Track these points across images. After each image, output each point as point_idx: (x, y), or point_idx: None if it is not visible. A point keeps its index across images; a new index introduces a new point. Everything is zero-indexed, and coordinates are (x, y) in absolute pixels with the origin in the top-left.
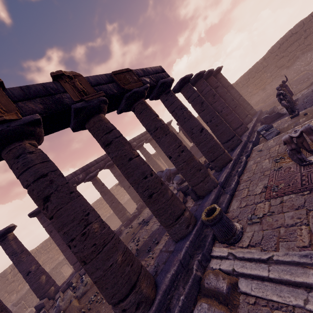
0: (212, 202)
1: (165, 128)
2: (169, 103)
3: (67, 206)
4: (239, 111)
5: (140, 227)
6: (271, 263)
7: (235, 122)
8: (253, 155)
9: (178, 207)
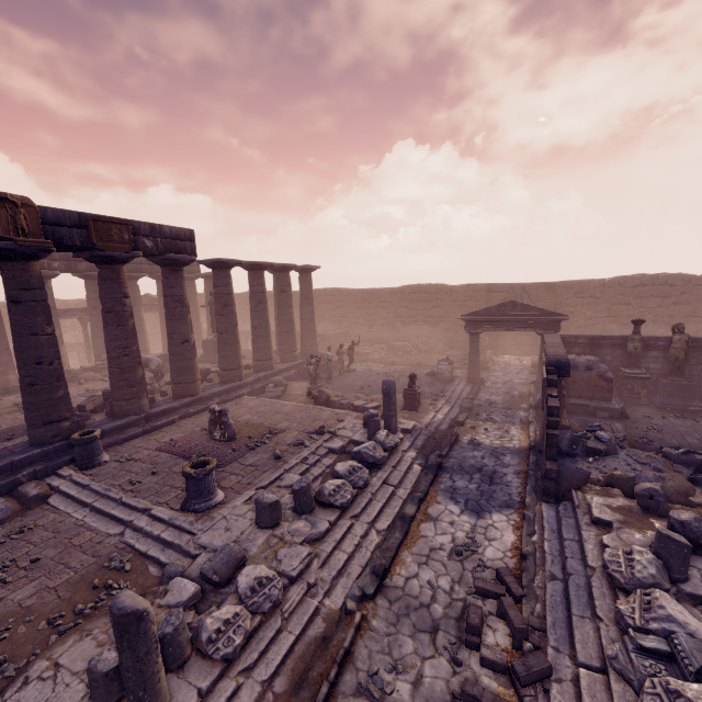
0: (115, 427)
1: (123, 317)
2: (167, 285)
3: None
4: (288, 341)
5: (12, 409)
6: (86, 489)
7: (262, 352)
8: (229, 404)
9: (59, 412)
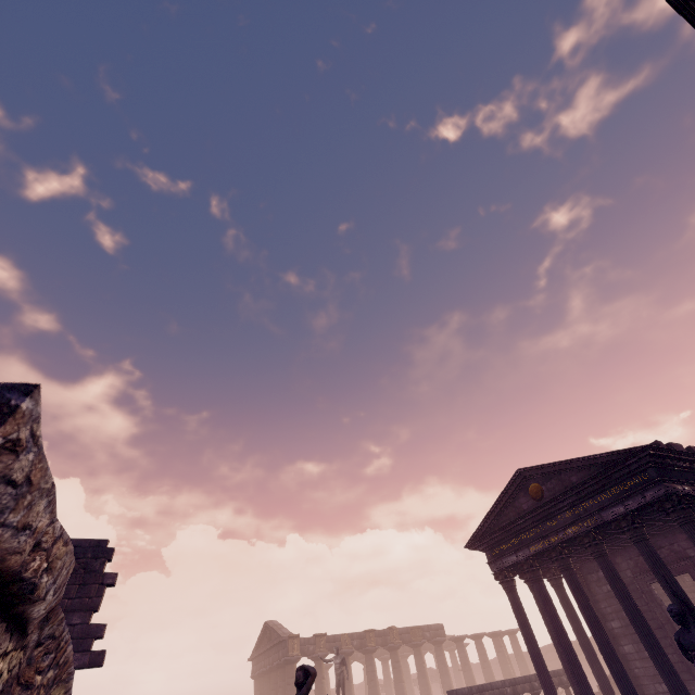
0: None
1: (424, 673)
2: (437, 654)
3: (376, 687)
4: None
5: None
6: None
7: None
8: None
9: None
